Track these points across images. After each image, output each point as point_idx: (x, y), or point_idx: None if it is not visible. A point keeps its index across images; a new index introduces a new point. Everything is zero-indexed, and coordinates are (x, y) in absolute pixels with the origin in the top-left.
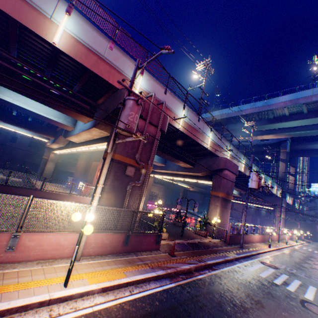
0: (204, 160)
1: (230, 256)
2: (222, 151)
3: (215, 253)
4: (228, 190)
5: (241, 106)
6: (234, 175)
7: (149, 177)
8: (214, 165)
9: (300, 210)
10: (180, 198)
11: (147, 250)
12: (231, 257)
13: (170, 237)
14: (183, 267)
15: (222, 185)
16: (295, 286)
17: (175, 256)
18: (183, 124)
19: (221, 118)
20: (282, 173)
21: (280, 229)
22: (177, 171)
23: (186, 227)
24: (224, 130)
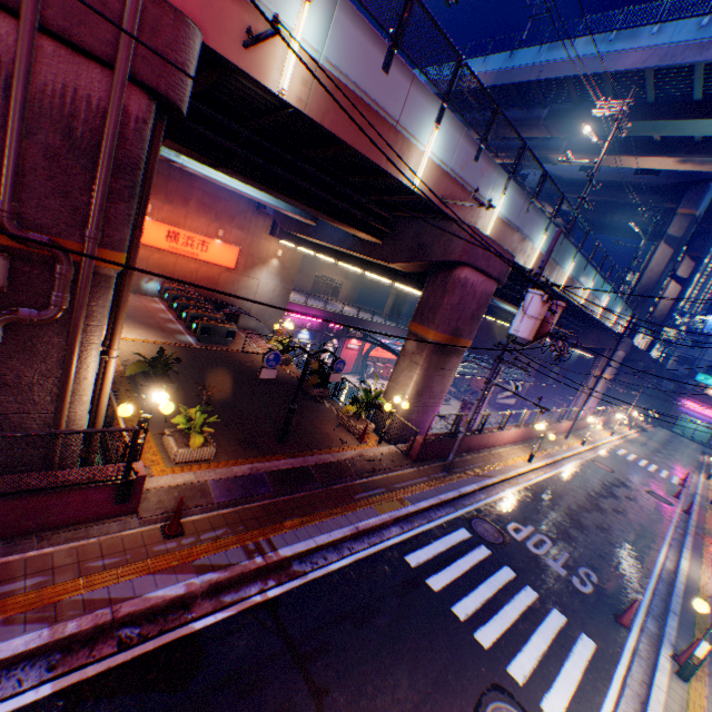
0: (413, 227)
1: (384, 514)
2: (462, 205)
3: (346, 503)
4: (462, 325)
5: (617, 36)
6: (492, 284)
7: (127, 288)
8: (436, 248)
9: (659, 362)
10: (274, 352)
11: (82, 521)
12: (382, 518)
13: (235, 448)
14: (154, 597)
15: (444, 312)
16: (508, 623)
17: (181, 535)
18: (303, 77)
19: (538, 79)
20: (653, 277)
21: (590, 404)
22: (340, 247)
23: (332, 400)
24: (538, 127)
